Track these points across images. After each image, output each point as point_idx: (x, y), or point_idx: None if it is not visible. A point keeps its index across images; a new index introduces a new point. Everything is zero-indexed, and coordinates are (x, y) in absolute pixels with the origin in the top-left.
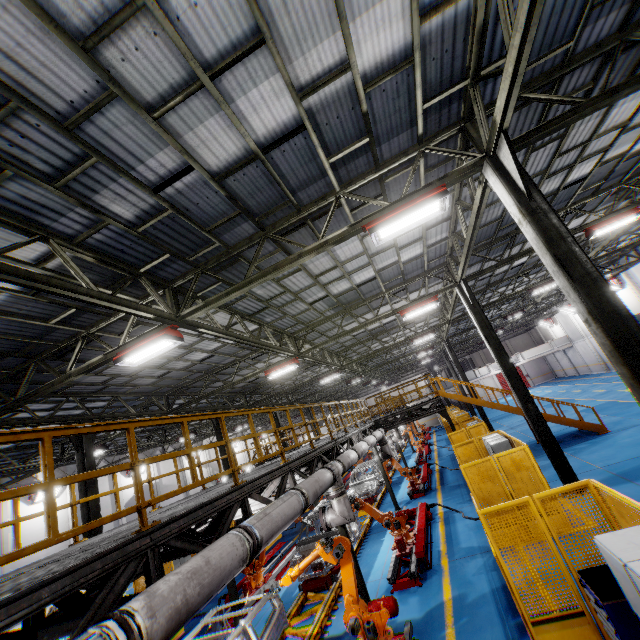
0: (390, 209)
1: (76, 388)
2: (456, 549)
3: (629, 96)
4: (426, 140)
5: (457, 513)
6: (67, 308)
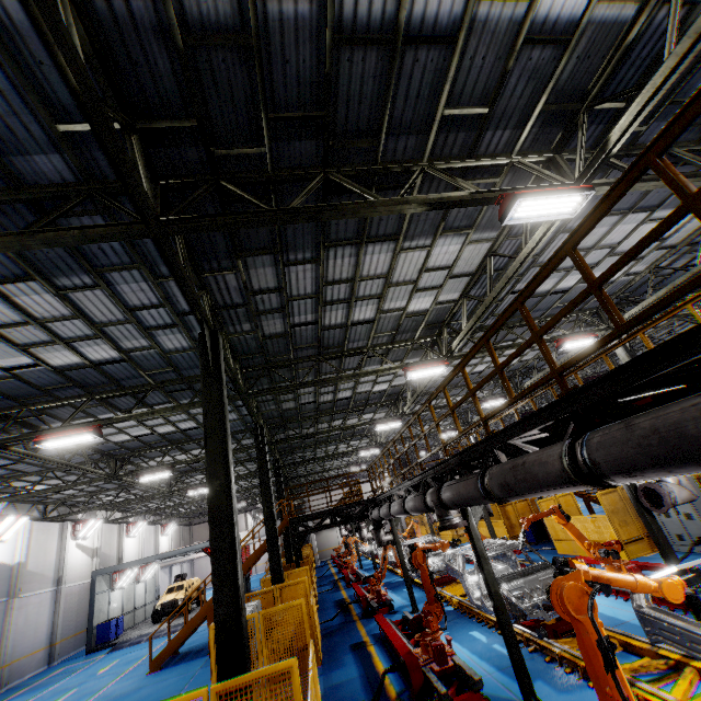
0: None
1: (221, 281)
2: None
3: None
4: None
5: None
6: (479, 103)
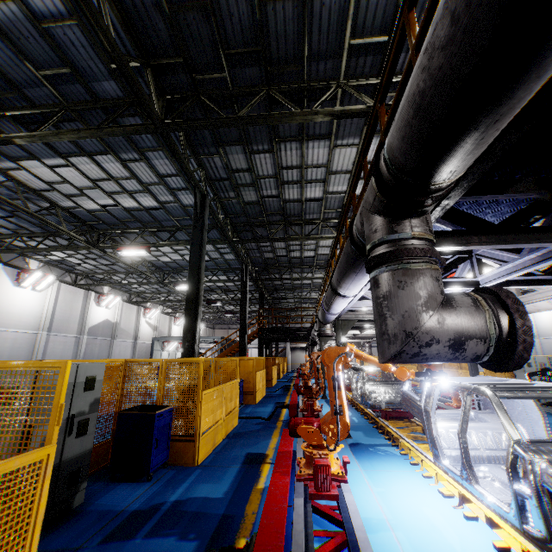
0: None
1: (212, 162)
2: None
3: None
4: None
5: None
6: (381, 33)
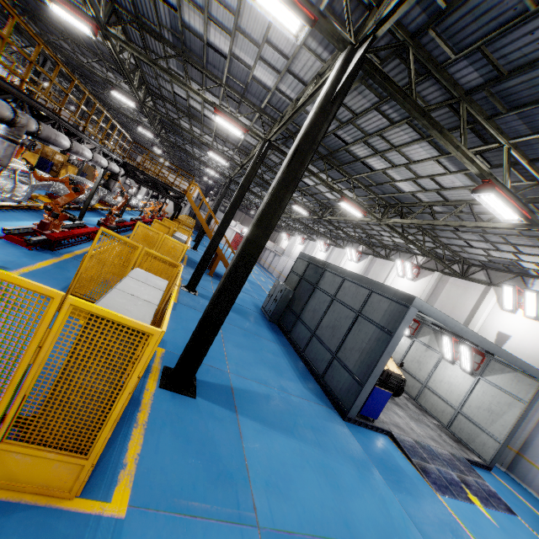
0: None
1: None
2: None
3: (427, 147)
4: None
5: None
6: None
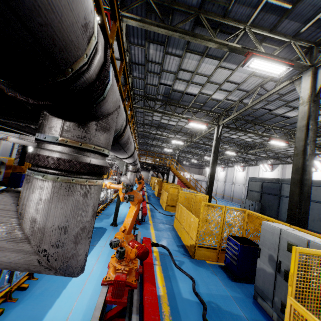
0: (263, 55)
1: None
2: (156, 220)
3: None
4: (296, 38)
5: (156, 210)
6: None
